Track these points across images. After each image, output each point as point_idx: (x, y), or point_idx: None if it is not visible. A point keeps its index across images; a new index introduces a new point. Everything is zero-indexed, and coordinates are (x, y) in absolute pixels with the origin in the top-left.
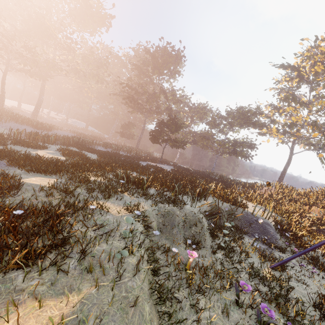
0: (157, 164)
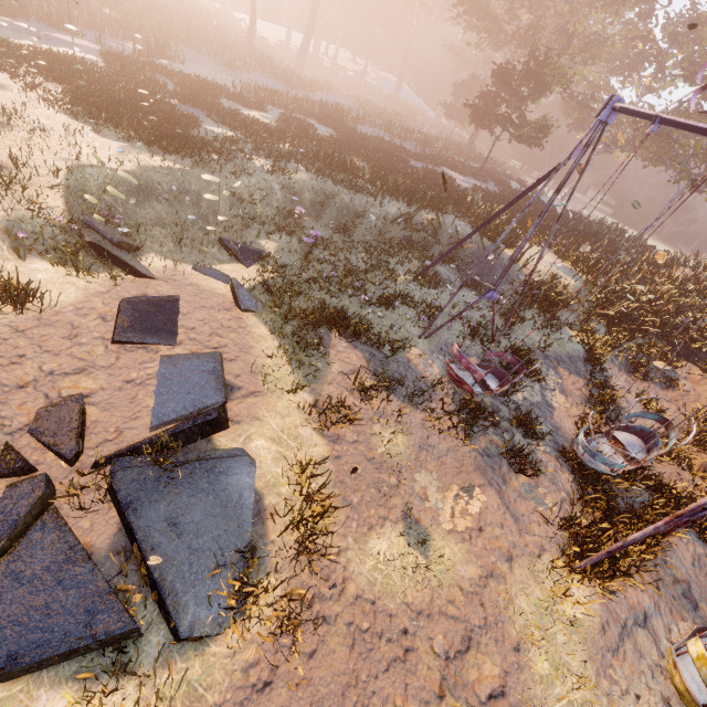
0: (463, 176)
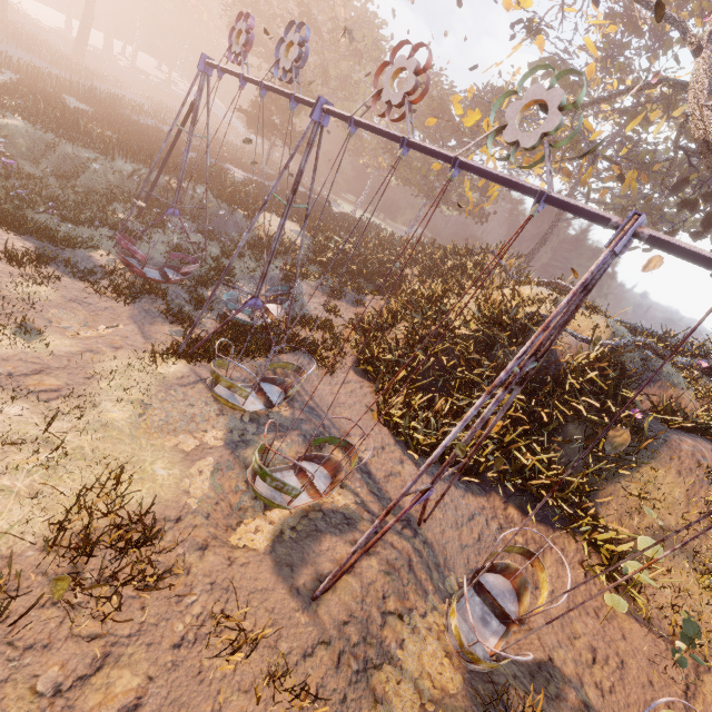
0: (247, 174)
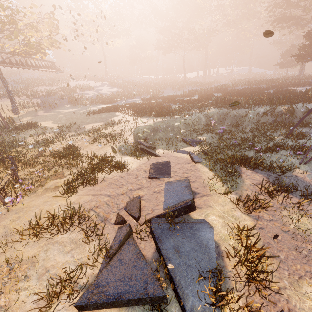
0: (301, 87)
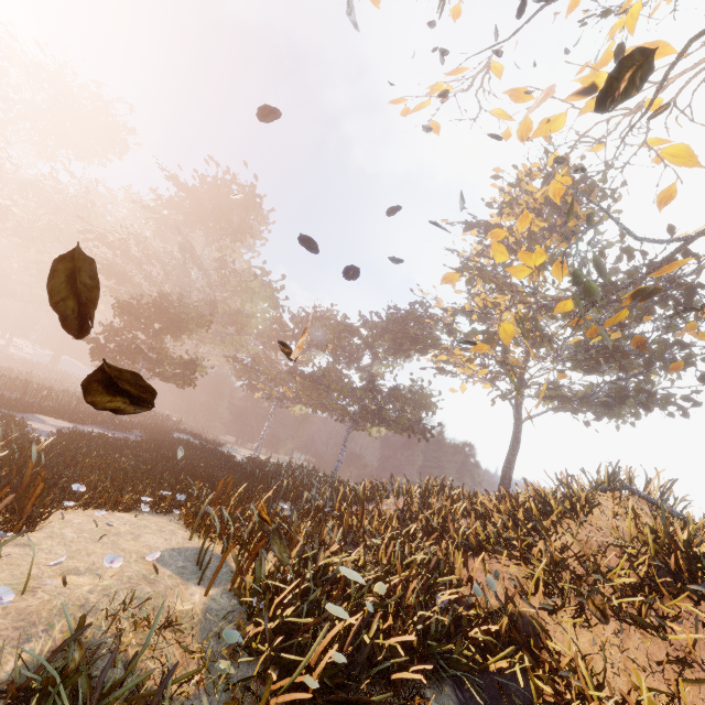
0: (78, 424)
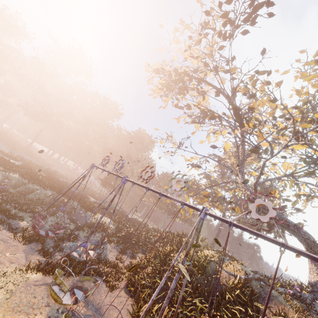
0: (96, 200)
